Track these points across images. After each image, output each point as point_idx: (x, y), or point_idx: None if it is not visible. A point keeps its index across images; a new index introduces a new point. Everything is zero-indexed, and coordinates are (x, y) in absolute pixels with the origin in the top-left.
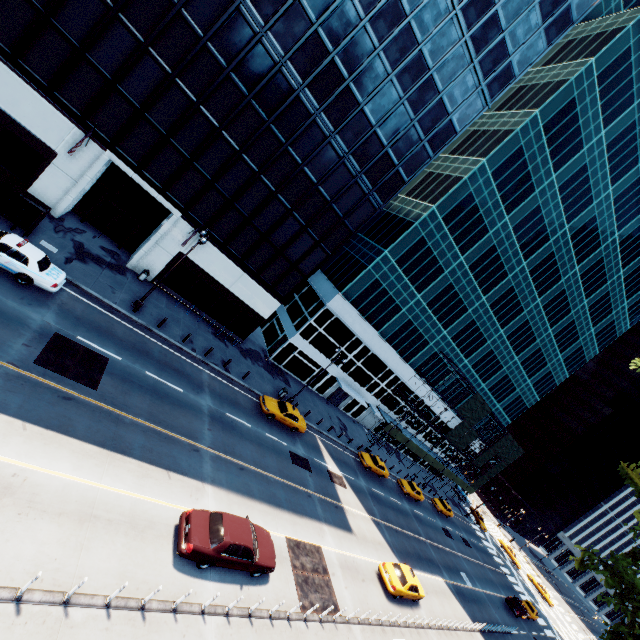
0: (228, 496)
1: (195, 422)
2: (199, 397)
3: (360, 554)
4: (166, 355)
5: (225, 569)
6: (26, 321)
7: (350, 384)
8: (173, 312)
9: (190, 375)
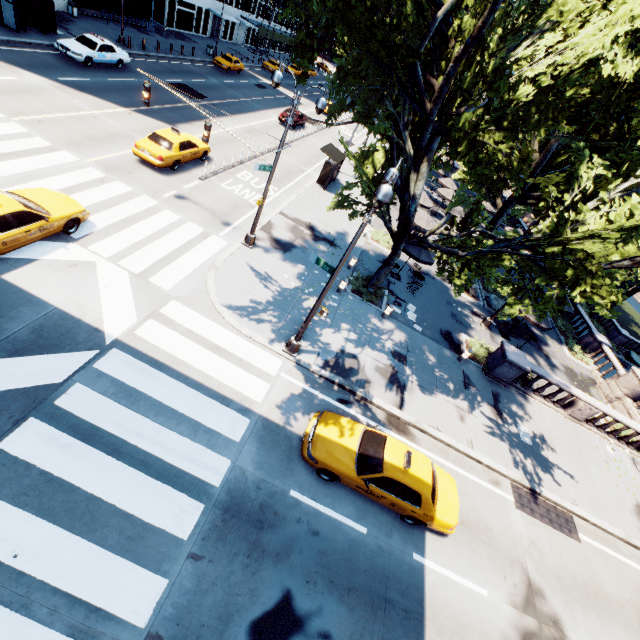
0: (272, 111)
1: (229, 92)
2: (211, 80)
3: (311, 110)
4: (174, 67)
5: (298, 128)
6: (158, 85)
7: (218, 9)
8: (118, 32)
9: (192, 71)
